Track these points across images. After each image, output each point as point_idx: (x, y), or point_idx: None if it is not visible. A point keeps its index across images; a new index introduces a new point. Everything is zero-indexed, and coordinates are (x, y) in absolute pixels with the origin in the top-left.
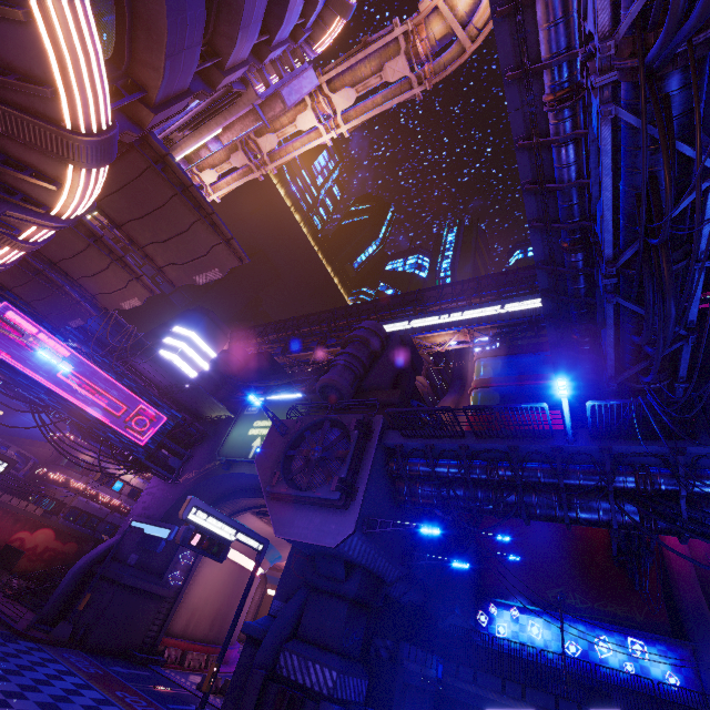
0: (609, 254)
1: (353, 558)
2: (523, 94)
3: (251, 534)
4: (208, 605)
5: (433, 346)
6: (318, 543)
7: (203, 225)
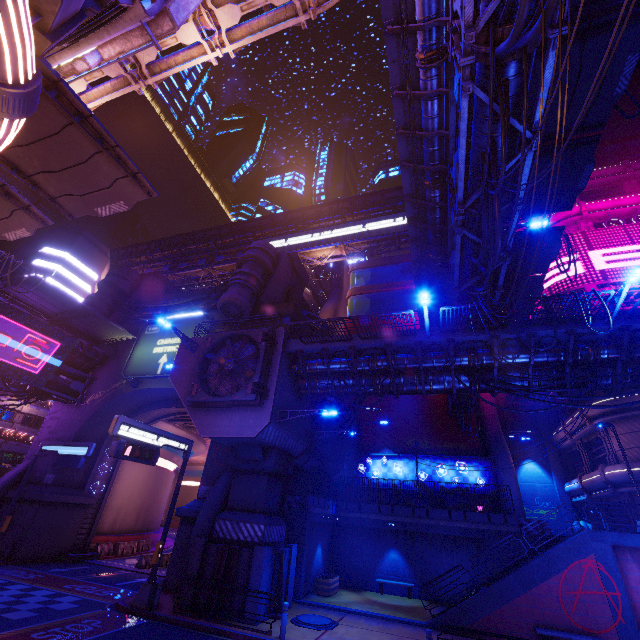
0: (461, 198)
1: (269, 443)
2: (400, 47)
3: (176, 438)
4: (131, 503)
5: (314, 260)
6: (240, 435)
7: (105, 158)
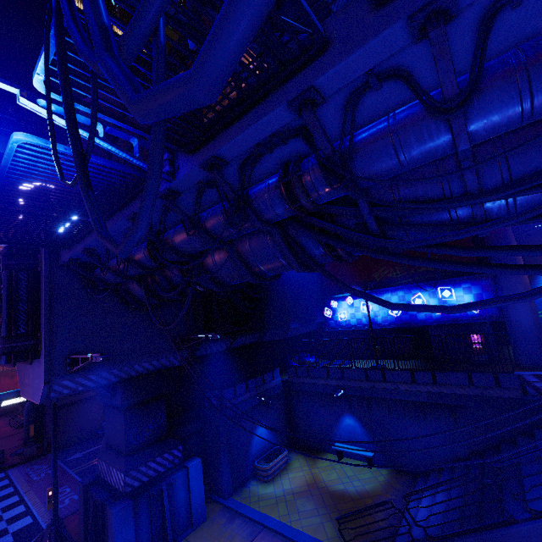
0: None
1: (94, 387)
2: None
3: (19, 393)
4: None
5: None
6: (33, 400)
7: None
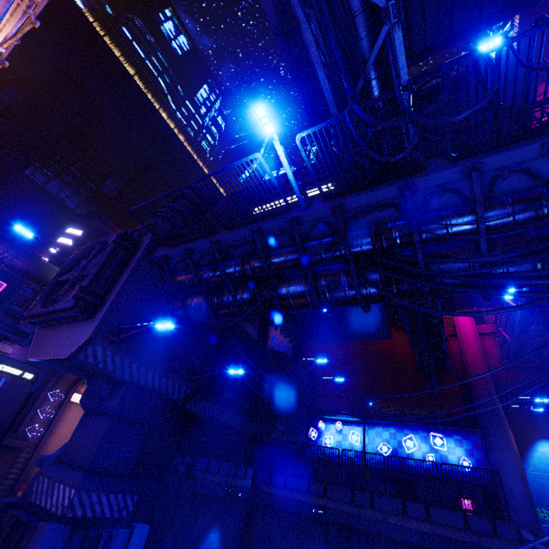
0: None
1: (108, 372)
2: None
3: (15, 363)
4: None
5: None
6: (56, 356)
7: None
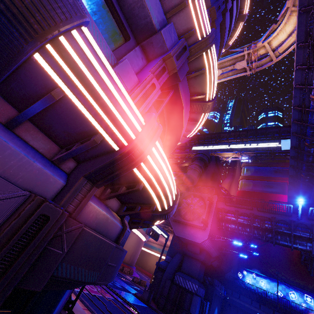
0: None
1: (204, 247)
2: (301, 92)
3: (165, 232)
4: (129, 251)
5: (223, 158)
6: (193, 240)
7: None
